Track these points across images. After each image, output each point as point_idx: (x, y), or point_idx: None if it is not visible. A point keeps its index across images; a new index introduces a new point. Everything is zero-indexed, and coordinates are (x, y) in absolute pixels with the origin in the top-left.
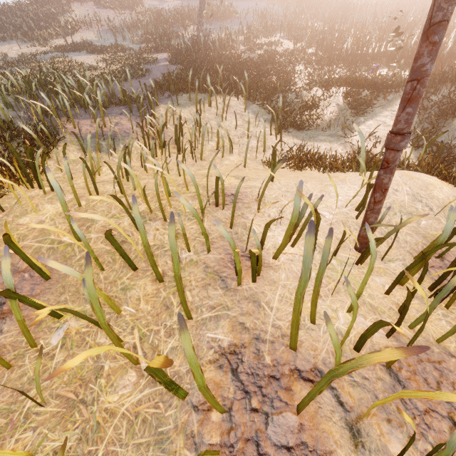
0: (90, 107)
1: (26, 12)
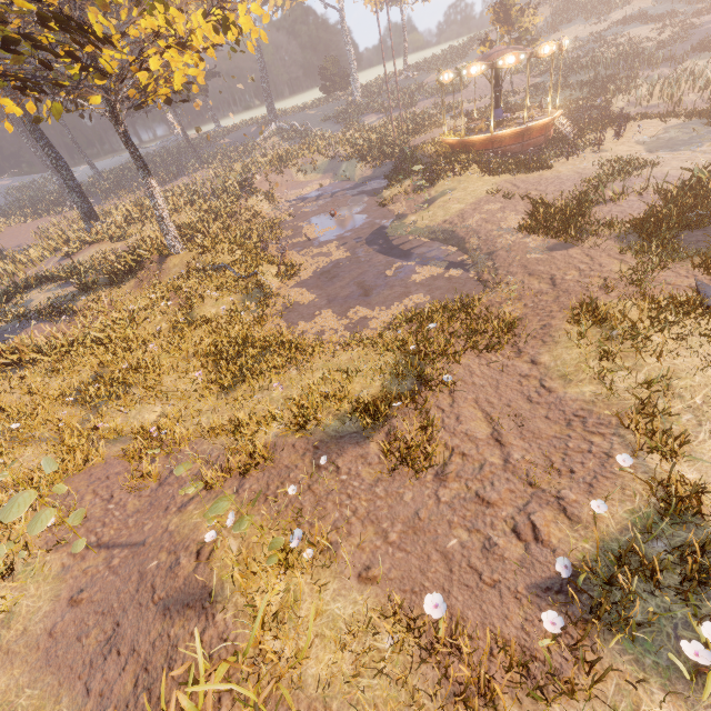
0: (654, 65)
1: None
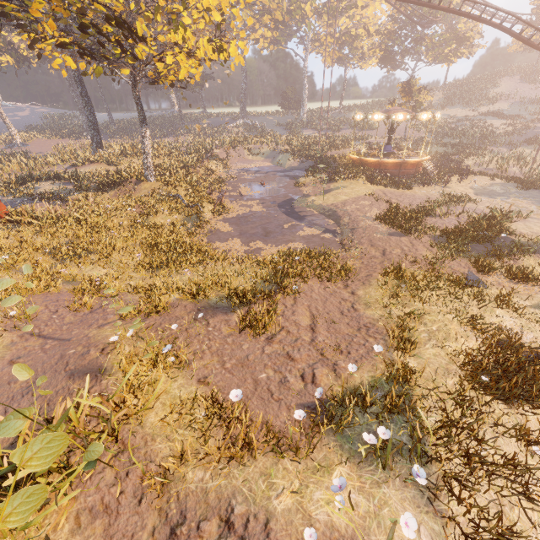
0: (497, 144)
1: (471, 88)
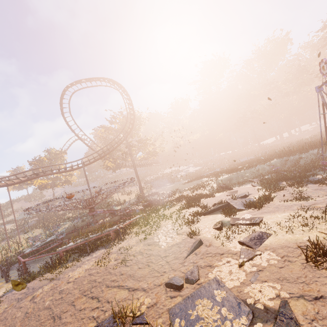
0: None
1: None
